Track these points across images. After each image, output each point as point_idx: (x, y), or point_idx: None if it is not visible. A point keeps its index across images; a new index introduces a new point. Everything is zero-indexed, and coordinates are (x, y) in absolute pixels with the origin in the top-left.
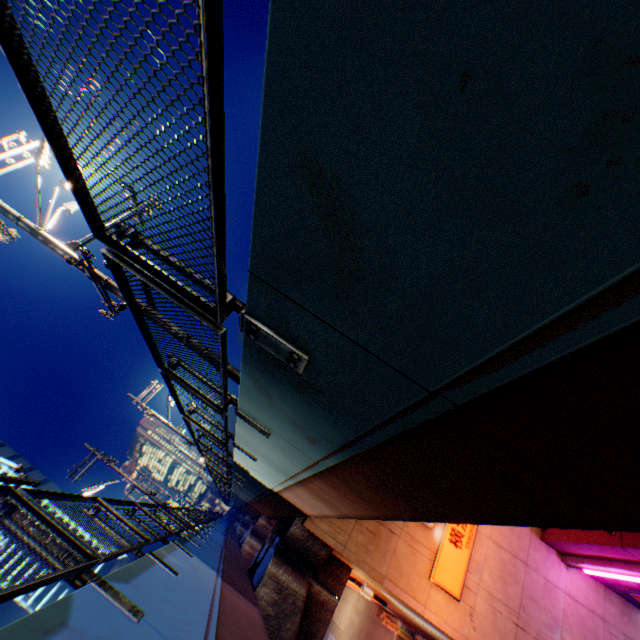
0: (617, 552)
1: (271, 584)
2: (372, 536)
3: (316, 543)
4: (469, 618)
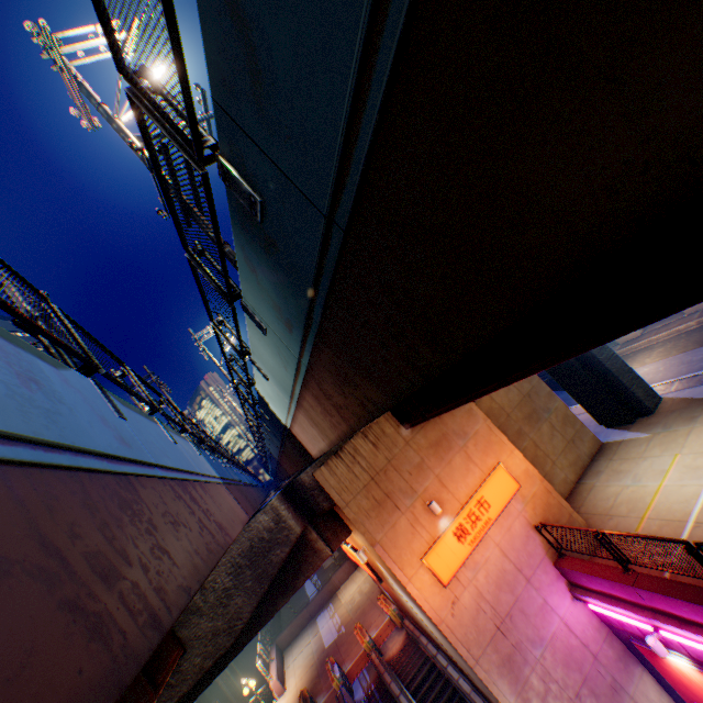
0: (627, 592)
1: (271, 514)
2: (376, 505)
3: (321, 494)
4: (450, 605)
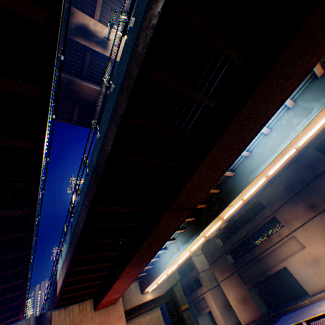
0: None
1: (28, 322)
2: None
3: (49, 323)
4: None
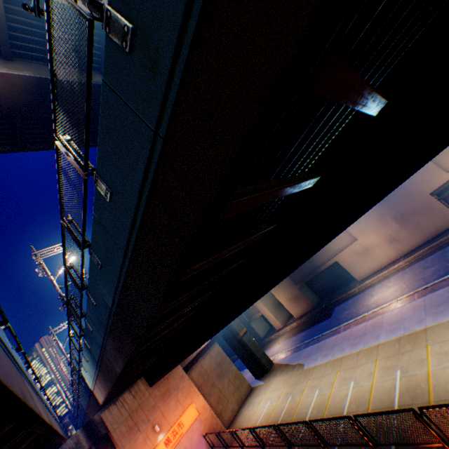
0: None
1: (75, 439)
2: (129, 429)
3: (103, 425)
4: None
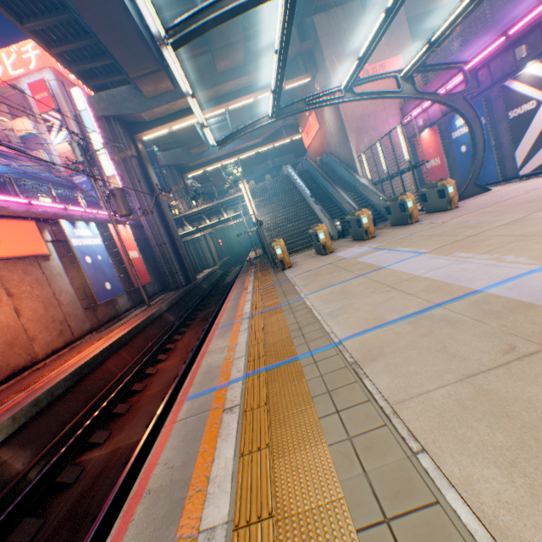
0: None
1: None
2: (334, 45)
3: (312, 33)
4: None
